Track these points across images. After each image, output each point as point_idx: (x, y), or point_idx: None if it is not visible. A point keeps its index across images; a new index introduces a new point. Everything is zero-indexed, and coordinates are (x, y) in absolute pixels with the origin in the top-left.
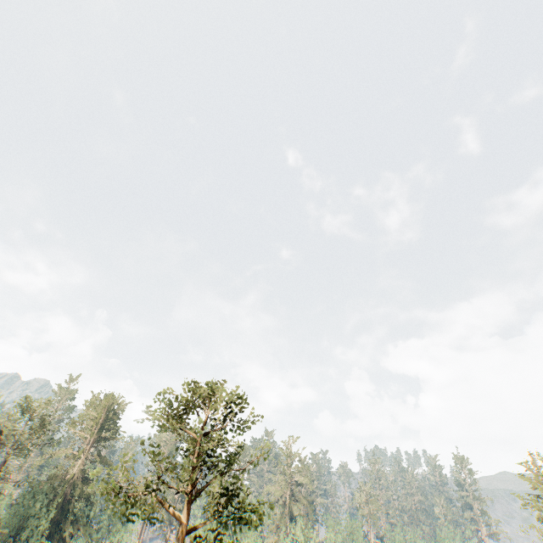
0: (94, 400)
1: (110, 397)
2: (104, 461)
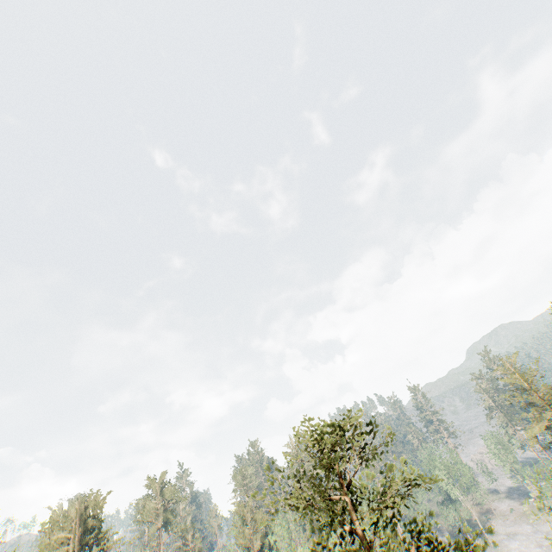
0: (56, 517)
1: (78, 500)
2: None
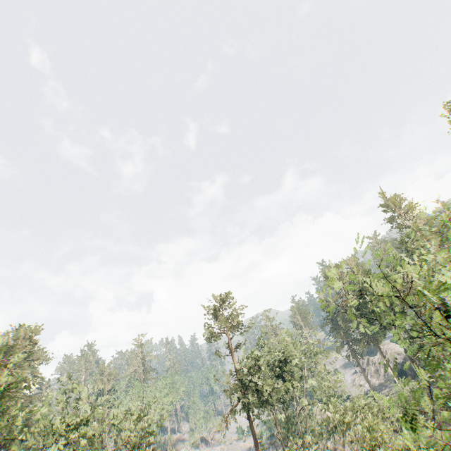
0: (13, 333)
1: (23, 328)
2: (26, 380)
